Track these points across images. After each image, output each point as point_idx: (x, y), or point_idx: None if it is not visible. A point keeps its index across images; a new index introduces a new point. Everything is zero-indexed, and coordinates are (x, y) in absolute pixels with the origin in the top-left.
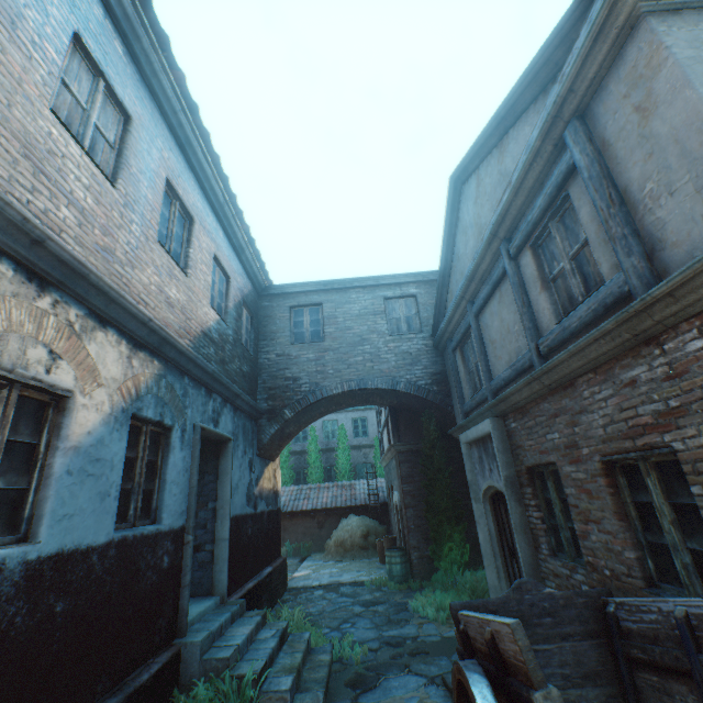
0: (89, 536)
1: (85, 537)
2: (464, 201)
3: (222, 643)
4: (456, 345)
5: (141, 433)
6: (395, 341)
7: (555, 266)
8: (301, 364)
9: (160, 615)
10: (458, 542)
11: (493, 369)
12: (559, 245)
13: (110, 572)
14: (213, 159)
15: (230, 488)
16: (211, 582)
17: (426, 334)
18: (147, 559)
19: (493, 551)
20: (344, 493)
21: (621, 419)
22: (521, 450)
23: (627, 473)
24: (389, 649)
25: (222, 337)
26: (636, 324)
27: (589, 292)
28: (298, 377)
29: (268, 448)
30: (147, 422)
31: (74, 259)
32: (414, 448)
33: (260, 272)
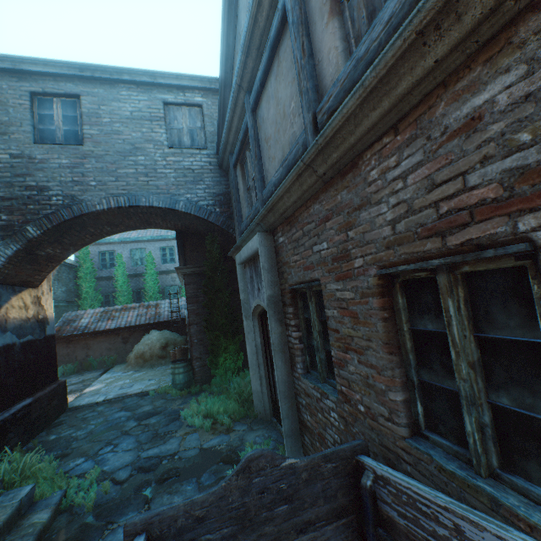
0: None
1: None
2: None
3: None
4: (236, 158)
5: None
6: (176, 154)
7: None
8: (50, 170)
9: None
10: (233, 352)
11: (267, 176)
12: None
13: None
14: None
15: None
16: None
17: (211, 151)
18: None
19: (258, 363)
20: (149, 312)
21: (428, 203)
22: (286, 268)
23: (411, 292)
24: (138, 478)
25: None
26: None
27: None
28: (46, 187)
29: (12, 273)
30: None
31: None
32: (200, 271)
33: None
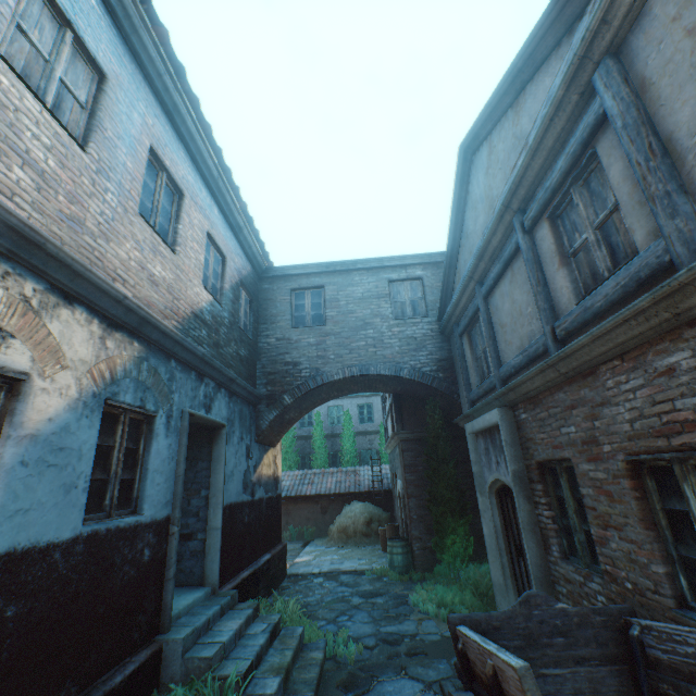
0: (50, 532)
1: (44, 533)
2: (474, 173)
3: (208, 639)
4: (463, 330)
5: (119, 419)
6: (400, 325)
7: (576, 238)
8: (301, 348)
9: (140, 611)
10: (462, 534)
11: (503, 355)
12: (582, 213)
13: (77, 570)
14: (204, 129)
15: (223, 475)
16: (203, 572)
17: (432, 318)
18: (124, 553)
19: (499, 548)
20: (348, 479)
21: (653, 413)
22: (531, 444)
23: (657, 476)
24: (385, 648)
25: (216, 320)
26: (679, 301)
27: (617, 266)
28: (298, 362)
29: (267, 434)
30: (125, 407)
31: (24, 225)
32: (418, 437)
33: (260, 253)
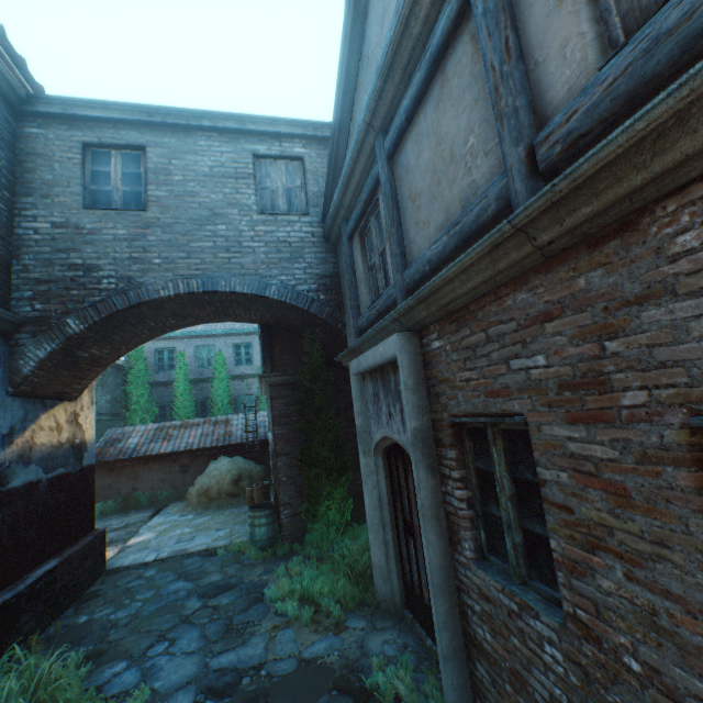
0: None
1: None
2: None
3: None
4: (354, 226)
5: None
6: (268, 223)
7: None
8: (102, 244)
9: None
10: (339, 499)
11: (411, 250)
12: None
13: None
14: None
15: None
16: None
17: (315, 218)
18: None
19: (383, 522)
20: (217, 431)
21: None
22: (446, 388)
23: None
24: None
25: None
26: None
27: None
28: (95, 265)
29: (44, 382)
30: None
31: None
32: (293, 380)
33: (2, 53)
